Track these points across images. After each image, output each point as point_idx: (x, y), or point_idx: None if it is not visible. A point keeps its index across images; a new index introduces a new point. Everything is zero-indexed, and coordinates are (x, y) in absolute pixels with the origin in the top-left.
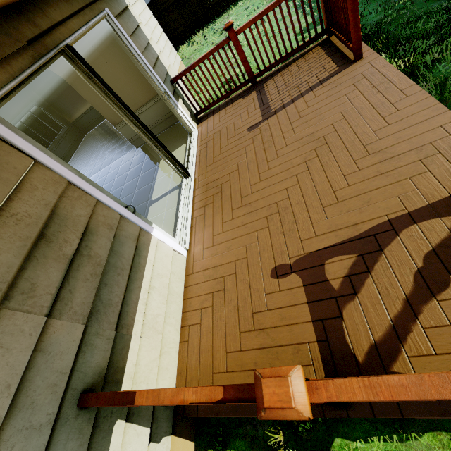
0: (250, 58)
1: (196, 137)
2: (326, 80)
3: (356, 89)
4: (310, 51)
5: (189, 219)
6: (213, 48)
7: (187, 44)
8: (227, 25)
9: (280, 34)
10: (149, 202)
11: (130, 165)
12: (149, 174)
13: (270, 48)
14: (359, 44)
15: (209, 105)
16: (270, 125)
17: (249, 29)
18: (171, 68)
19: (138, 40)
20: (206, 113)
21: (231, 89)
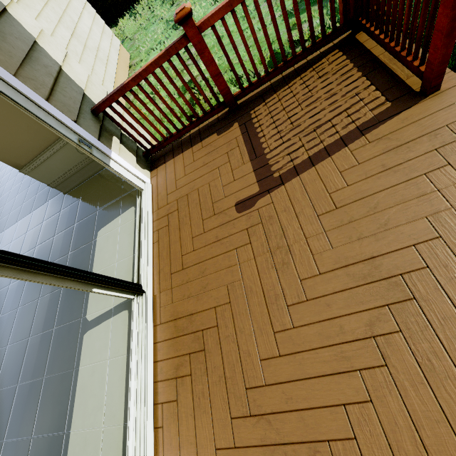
0: (218, 49)
1: (150, 200)
2: (371, 128)
3: (448, 164)
4: (323, 59)
5: (150, 407)
6: (159, 55)
7: (127, 16)
8: (180, 14)
9: (276, 30)
10: (82, 323)
11: (56, 225)
12: (82, 256)
13: (259, 53)
14: (443, 67)
15: (165, 141)
16: (276, 208)
17: (222, 22)
18: (92, 81)
19: (3, 44)
20: (162, 150)
21: (198, 116)
